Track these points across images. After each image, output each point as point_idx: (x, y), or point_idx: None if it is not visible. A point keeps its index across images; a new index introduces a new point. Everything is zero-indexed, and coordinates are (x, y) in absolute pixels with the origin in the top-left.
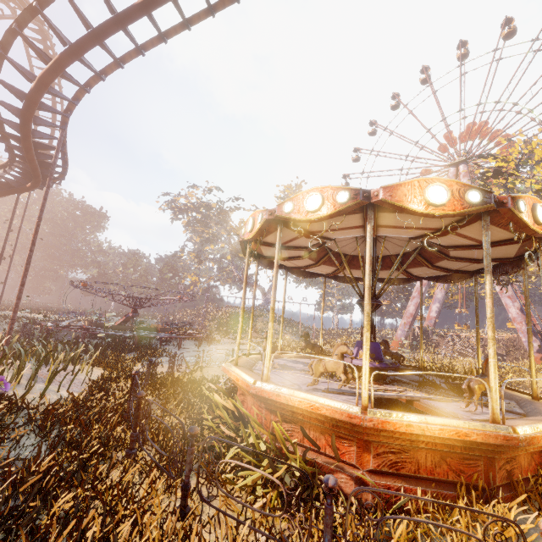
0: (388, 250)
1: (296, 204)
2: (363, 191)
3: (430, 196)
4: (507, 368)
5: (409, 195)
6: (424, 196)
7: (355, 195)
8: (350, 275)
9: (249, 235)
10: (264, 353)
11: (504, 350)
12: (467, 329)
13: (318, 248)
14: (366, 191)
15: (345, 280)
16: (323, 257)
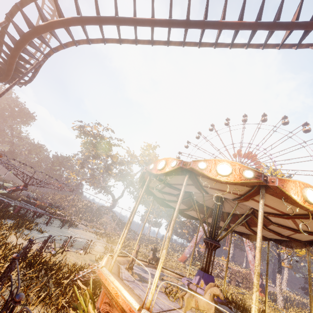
0: (224, 208)
1: (209, 165)
2: (264, 175)
3: (307, 195)
4: (247, 296)
5: (294, 189)
6: (304, 194)
7: (258, 176)
8: (191, 214)
9: (158, 172)
10: (132, 263)
11: (241, 279)
12: (224, 259)
13: (186, 193)
14: (265, 176)
15: (185, 216)
16: (184, 199)
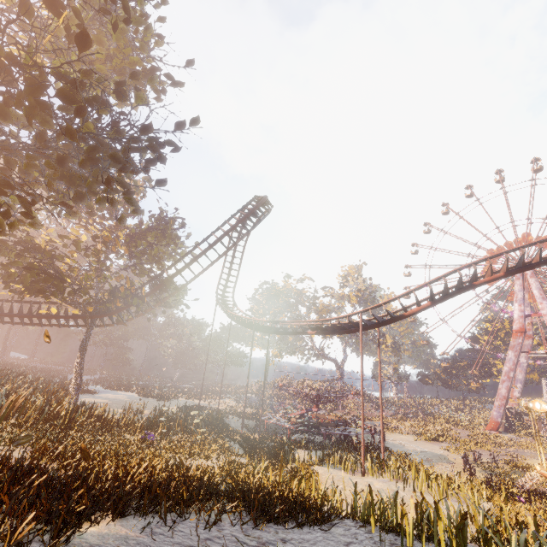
0: None
1: None
2: None
3: None
4: None
5: None
6: None
7: None
8: None
9: None
10: None
11: None
12: None
13: None
14: None
15: None
16: None
